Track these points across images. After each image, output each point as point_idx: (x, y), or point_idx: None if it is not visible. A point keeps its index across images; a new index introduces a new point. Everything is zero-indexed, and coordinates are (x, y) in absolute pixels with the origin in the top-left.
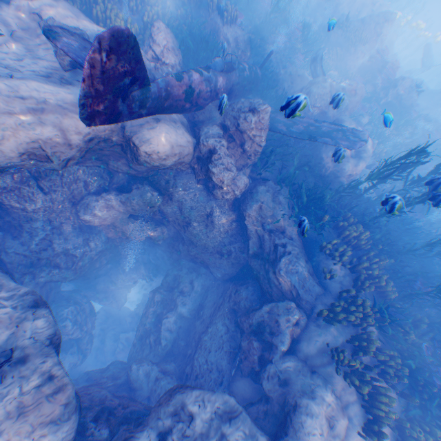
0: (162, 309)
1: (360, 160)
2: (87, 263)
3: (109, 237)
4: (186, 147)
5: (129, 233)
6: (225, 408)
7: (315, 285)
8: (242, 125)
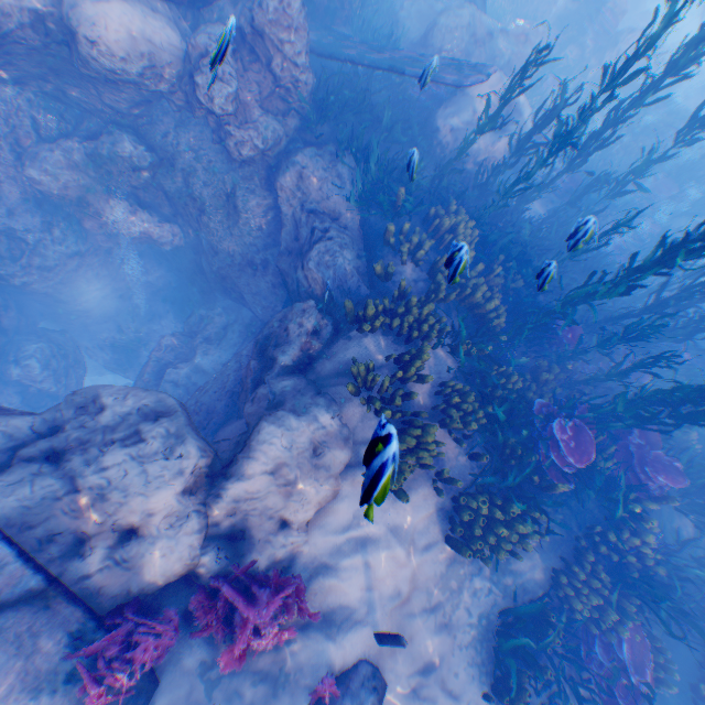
0: (174, 360)
1: (503, 134)
2: (54, 267)
3: (91, 232)
4: (166, 51)
5: (114, 221)
6: (157, 407)
7: (362, 288)
8: (258, 18)
